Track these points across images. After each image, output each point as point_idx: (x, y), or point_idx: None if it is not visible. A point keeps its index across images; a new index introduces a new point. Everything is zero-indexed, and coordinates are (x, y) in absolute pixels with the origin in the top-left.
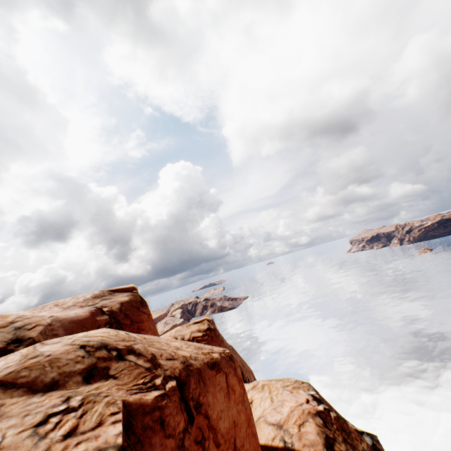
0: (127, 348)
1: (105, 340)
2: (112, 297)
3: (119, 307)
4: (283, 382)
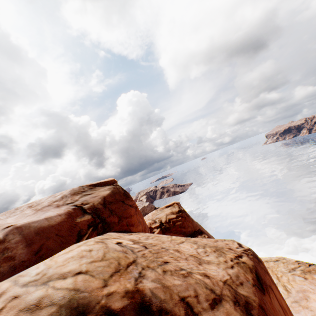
0: (132, 302)
1: (79, 289)
2: (93, 191)
3: (102, 203)
4: (284, 264)
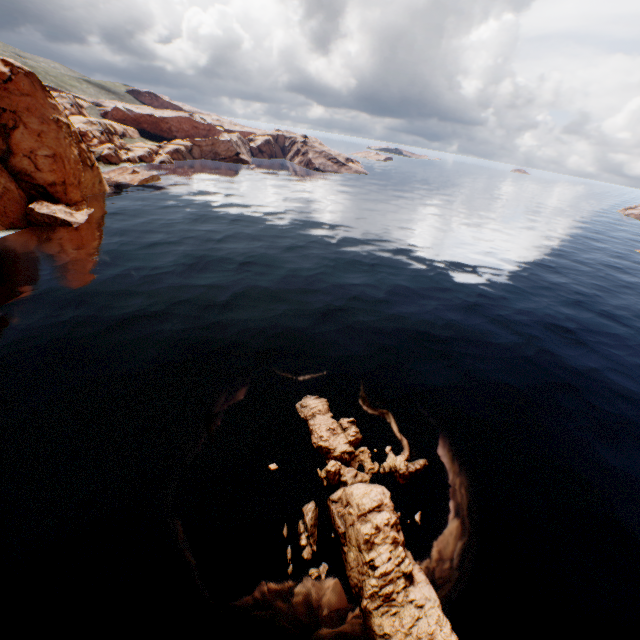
0: None
1: None
2: None
3: None
4: None
